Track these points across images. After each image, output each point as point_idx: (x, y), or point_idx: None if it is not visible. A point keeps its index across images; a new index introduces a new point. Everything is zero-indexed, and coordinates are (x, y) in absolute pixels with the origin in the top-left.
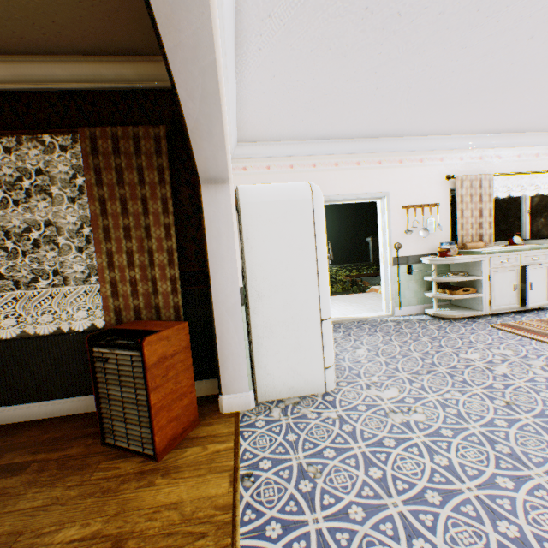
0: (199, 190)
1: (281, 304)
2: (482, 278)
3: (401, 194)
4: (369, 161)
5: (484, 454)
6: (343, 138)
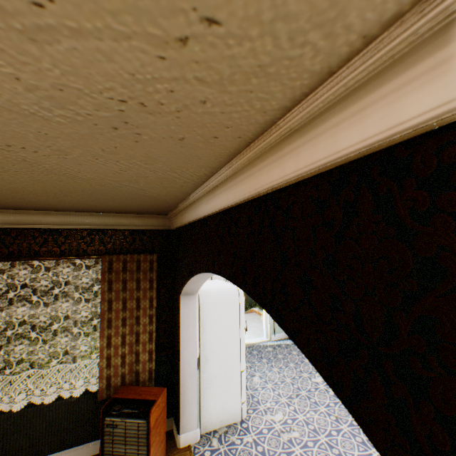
0: (178, 299)
1: (219, 364)
2: None
3: None
4: None
5: (328, 455)
6: None
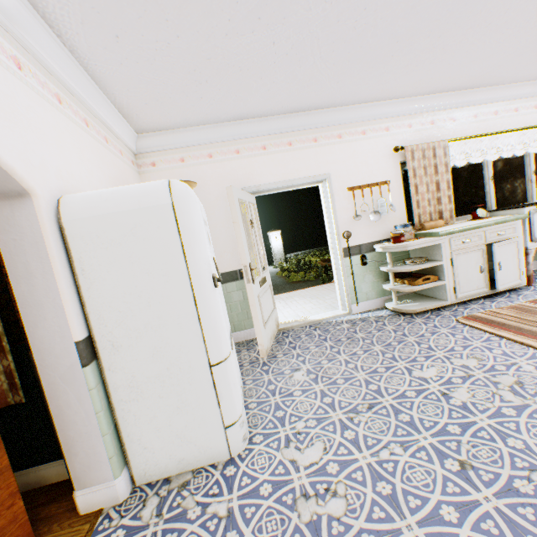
0: None
1: (149, 353)
2: (443, 263)
3: (344, 175)
4: (303, 139)
5: None
6: (266, 115)
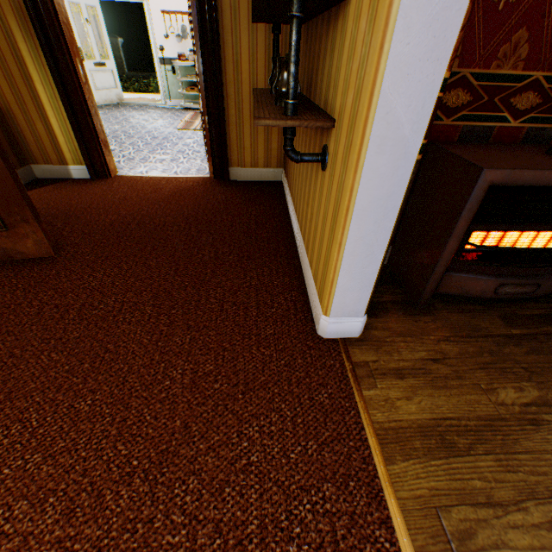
0: None
1: None
2: None
3: None
4: None
5: None
6: None
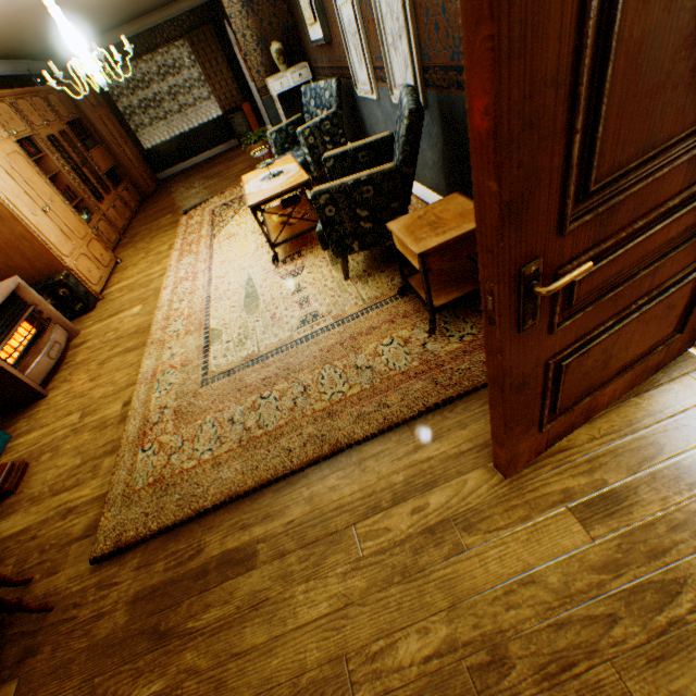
0: (234, 52)
1: None
2: None
3: None
4: None
5: None
6: None
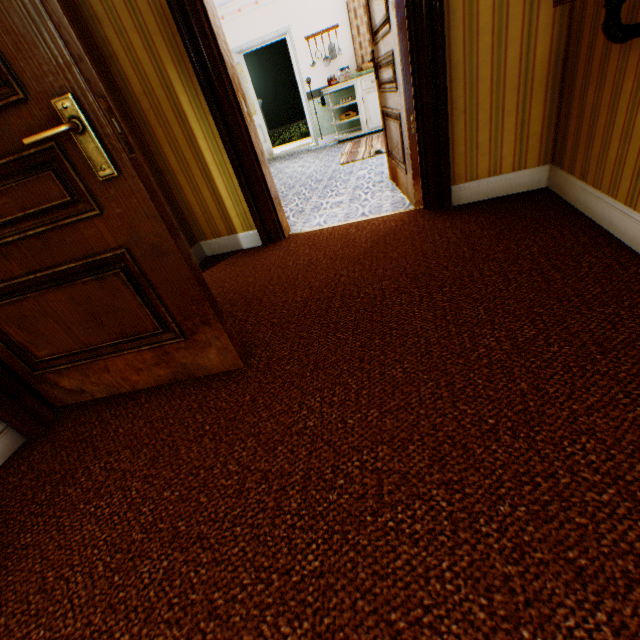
0: None
1: None
2: (357, 102)
3: (301, 26)
4: None
5: None
6: None
